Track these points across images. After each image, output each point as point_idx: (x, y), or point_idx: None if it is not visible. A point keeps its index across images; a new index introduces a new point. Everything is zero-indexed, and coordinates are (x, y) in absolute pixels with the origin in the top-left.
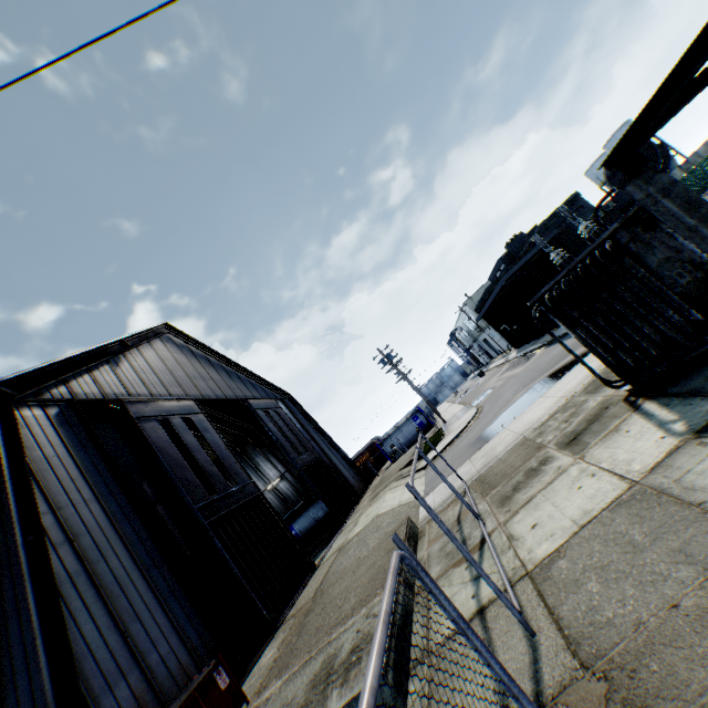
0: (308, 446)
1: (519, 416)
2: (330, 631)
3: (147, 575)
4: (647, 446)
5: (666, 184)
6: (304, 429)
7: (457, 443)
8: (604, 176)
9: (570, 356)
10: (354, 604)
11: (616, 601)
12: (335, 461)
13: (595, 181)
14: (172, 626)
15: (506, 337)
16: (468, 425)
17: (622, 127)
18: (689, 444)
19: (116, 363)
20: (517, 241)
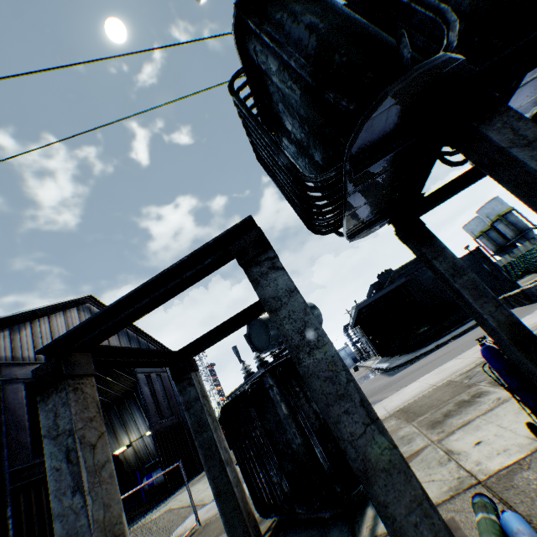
0: (175, 410)
1: None
2: None
3: None
4: None
5: (192, 398)
6: None
7: None
8: (247, 333)
9: None
10: None
11: None
12: None
13: (470, 234)
14: None
15: (374, 346)
16: None
17: (491, 201)
18: None
19: (19, 329)
20: (386, 275)
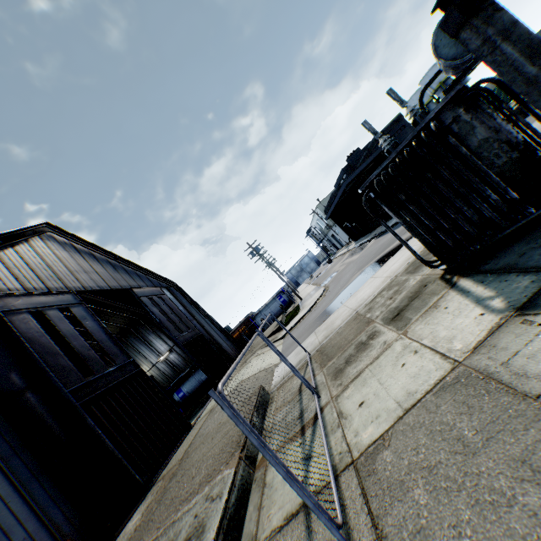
0: (189, 324)
1: (354, 294)
2: (178, 507)
3: (4, 466)
4: (467, 323)
5: (507, 24)
6: (187, 311)
7: (308, 316)
8: (432, 48)
9: (394, 244)
10: (202, 478)
11: (450, 526)
12: (214, 335)
13: None
14: (31, 511)
15: (347, 233)
16: (317, 301)
17: (433, 67)
18: (513, 322)
19: None
20: (355, 155)
